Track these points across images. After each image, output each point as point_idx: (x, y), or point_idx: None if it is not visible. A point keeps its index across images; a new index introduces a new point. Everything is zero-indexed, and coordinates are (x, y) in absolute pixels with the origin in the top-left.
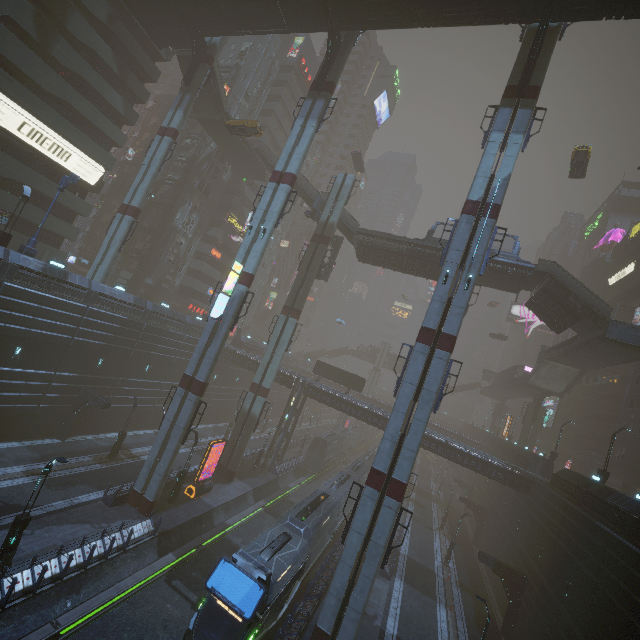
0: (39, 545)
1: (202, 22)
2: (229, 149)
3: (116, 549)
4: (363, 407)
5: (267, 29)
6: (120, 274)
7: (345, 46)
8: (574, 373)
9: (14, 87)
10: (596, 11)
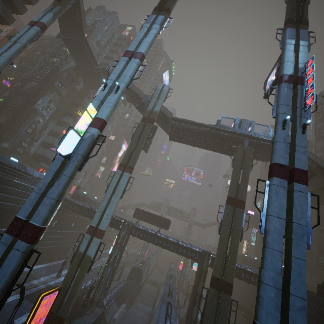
0: None
1: None
2: (83, 66)
3: None
4: (175, 241)
5: None
6: None
7: None
8: None
9: None
10: None
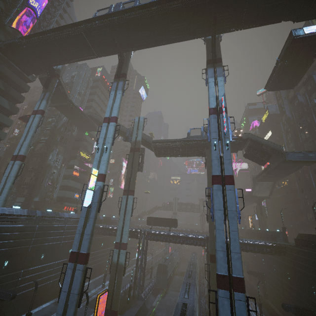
0: None
1: (50, 59)
2: (74, 118)
3: None
4: (182, 235)
5: (86, 57)
6: (16, 200)
7: (126, 58)
8: (271, 184)
9: None
10: (232, 27)
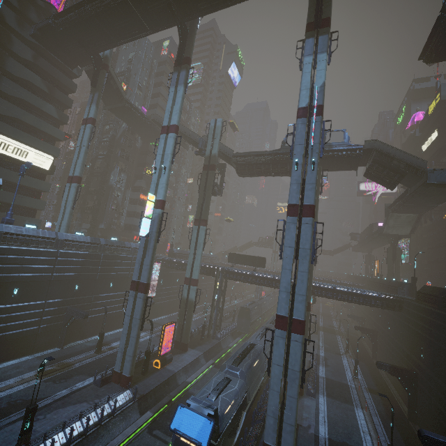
0: (50, 425)
1: (94, 43)
2: (135, 125)
3: (107, 416)
4: (267, 277)
5: (137, 35)
6: (82, 226)
7: (191, 31)
8: (414, 218)
9: None
10: None
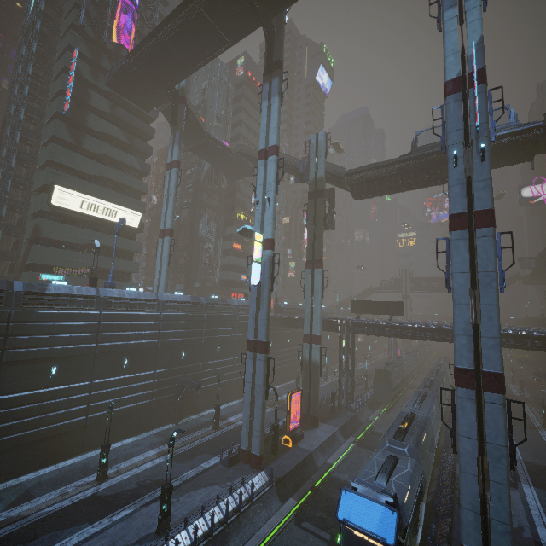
0: (186, 509)
1: (169, 75)
2: (219, 162)
3: (245, 502)
4: (412, 326)
5: (215, 52)
6: (175, 288)
7: (278, 28)
8: None
9: (70, 180)
10: None
